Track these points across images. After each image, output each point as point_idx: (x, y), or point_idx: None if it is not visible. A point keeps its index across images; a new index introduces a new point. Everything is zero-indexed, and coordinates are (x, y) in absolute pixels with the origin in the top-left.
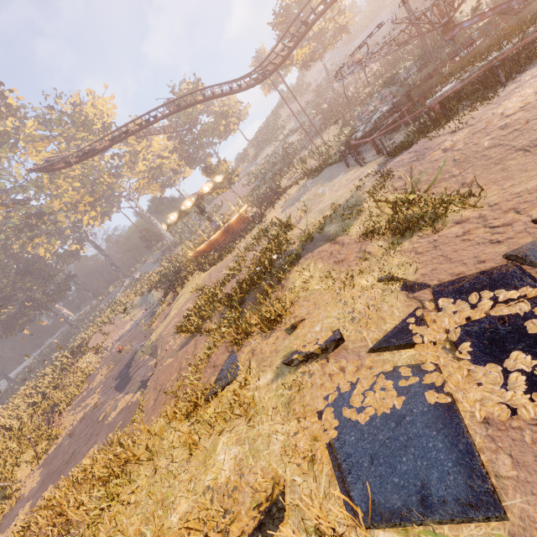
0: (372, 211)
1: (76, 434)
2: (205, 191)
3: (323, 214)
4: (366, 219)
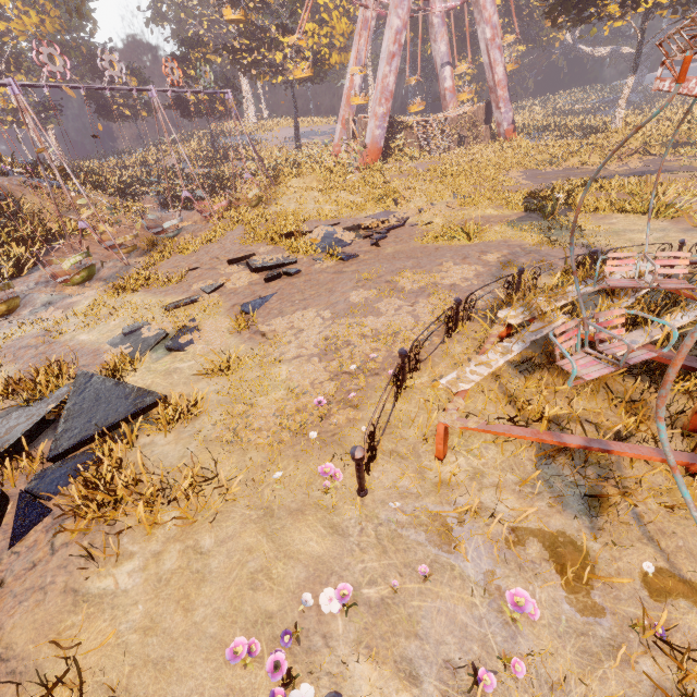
0: (504, 233)
1: (574, 173)
2: None
3: (609, 228)
4: (501, 231)
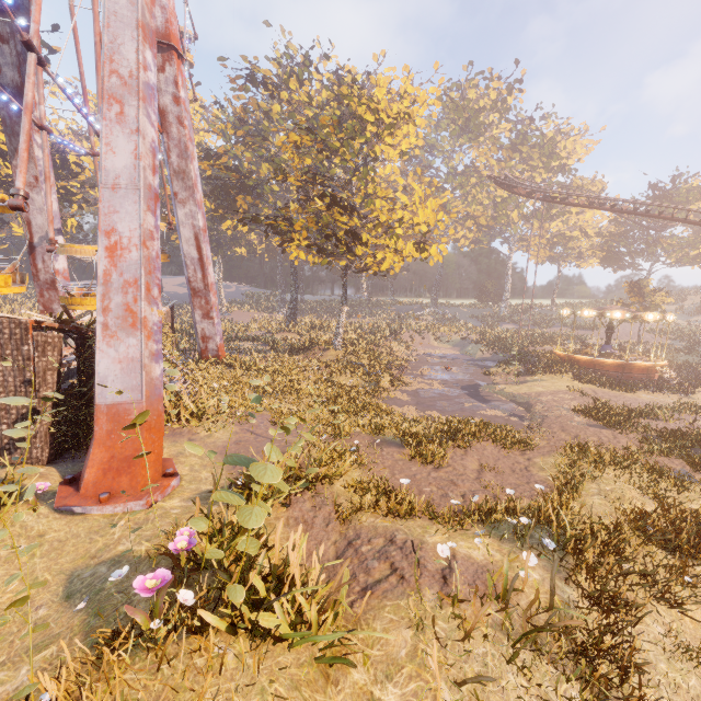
0: None
1: (435, 397)
2: (646, 318)
3: None
4: None
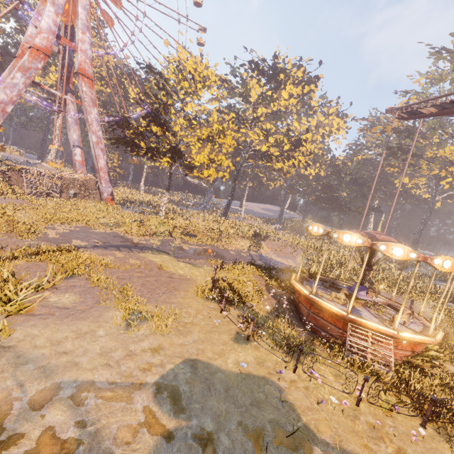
0: None
1: (109, 237)
2: (342, 240)
3: None
4: None
